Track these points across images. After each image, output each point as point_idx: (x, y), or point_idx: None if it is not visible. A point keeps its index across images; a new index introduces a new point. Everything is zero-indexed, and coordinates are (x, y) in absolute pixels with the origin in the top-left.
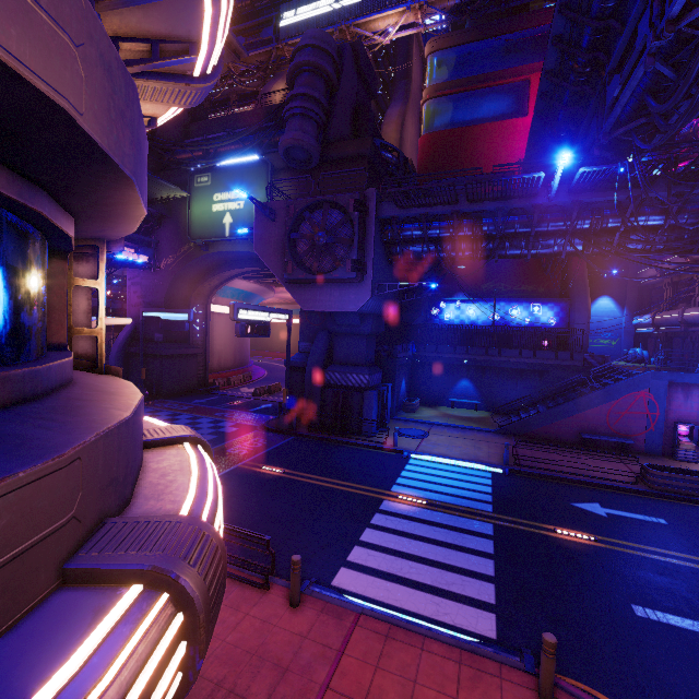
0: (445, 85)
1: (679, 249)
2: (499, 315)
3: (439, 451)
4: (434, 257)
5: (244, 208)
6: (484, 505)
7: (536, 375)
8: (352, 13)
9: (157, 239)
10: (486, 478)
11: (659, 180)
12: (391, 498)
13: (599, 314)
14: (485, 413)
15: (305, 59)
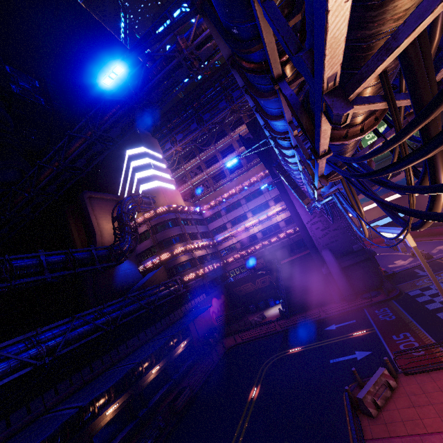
0: None
1: None
2: None
3: None
4: None
5: None
6: None
7: None
8: None
9: None
10: None
11: None
12: None
13: None
14: None
15: None
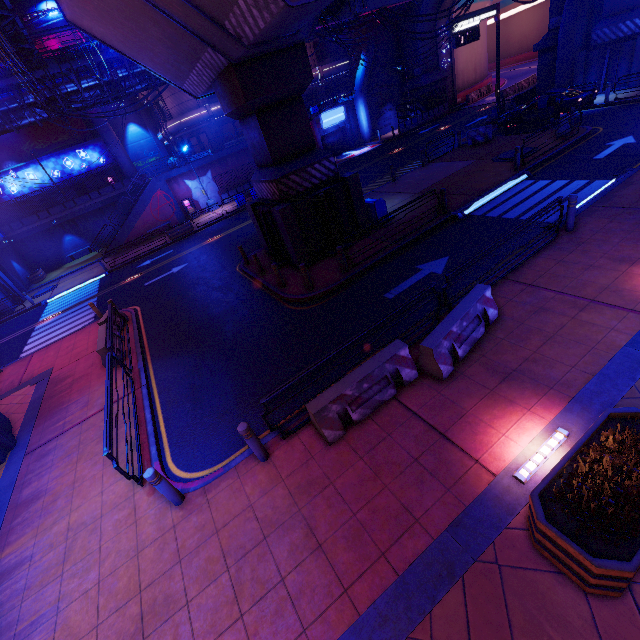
0: None
1: (101, 103)
2: (58, 170)
3: (66, 288)
4: None
5: None
6: (94, 293)
7: (112, 207)
8: None
9: None
10: (97, 283)
11: (50, 62)
12: (40, 323)
13: (136, 139)
14: (99, 251)
15: None
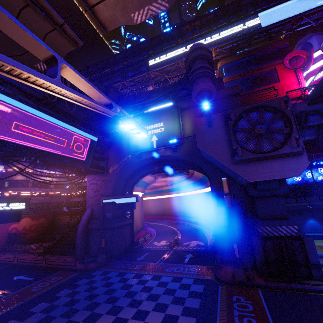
0: (232, 76)
1: None
2: (300, 177)
3: None
4: (321, 136)
5: (164, 131)
6: None
7: None
8: (183, 56)
9: (107, 156)
10: None
11: None
12: None
13: None
14: None
15: (199, 52)
